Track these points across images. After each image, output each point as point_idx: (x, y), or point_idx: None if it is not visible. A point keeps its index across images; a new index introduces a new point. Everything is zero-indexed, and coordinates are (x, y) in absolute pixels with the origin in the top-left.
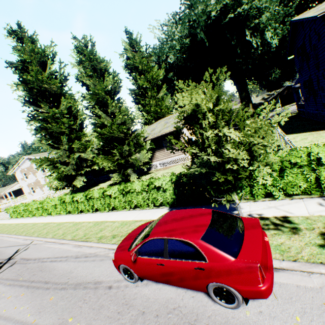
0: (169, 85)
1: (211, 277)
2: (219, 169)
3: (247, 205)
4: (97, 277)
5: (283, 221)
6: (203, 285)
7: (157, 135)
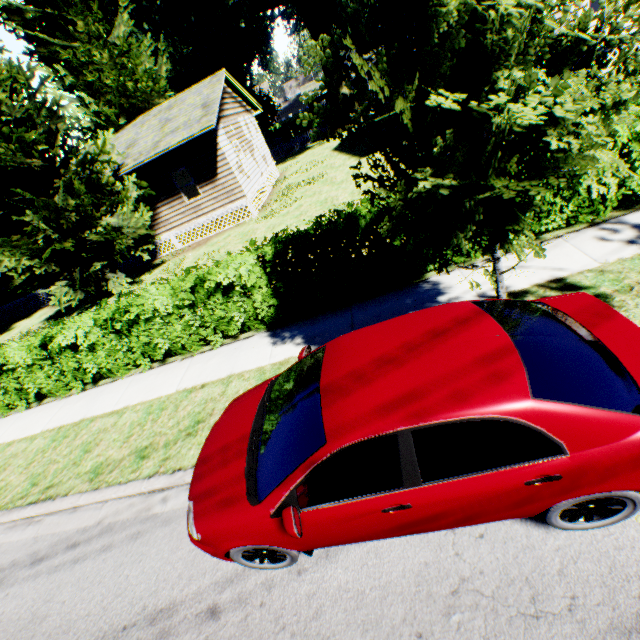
0: (135, 7)
1: (578, 488)
2: (494, 171)
3: (457, 277)
4: (147, 597)
5: (560, 290)
6: (535, 510)
7: (151, 156)
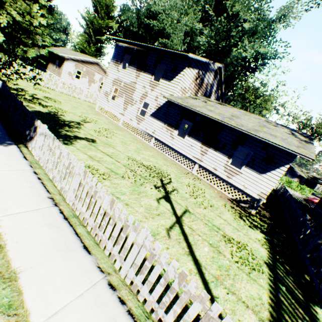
0: None
1: None
2: None
3: None
4: None
5: None
6: None
7: (50, 49)
